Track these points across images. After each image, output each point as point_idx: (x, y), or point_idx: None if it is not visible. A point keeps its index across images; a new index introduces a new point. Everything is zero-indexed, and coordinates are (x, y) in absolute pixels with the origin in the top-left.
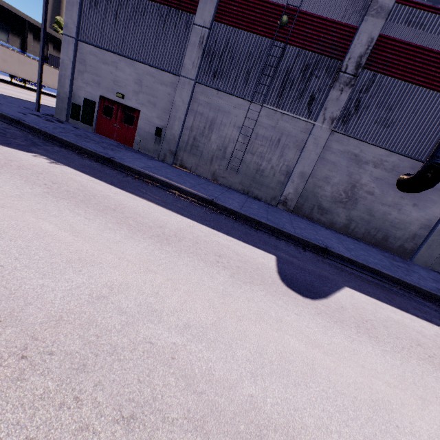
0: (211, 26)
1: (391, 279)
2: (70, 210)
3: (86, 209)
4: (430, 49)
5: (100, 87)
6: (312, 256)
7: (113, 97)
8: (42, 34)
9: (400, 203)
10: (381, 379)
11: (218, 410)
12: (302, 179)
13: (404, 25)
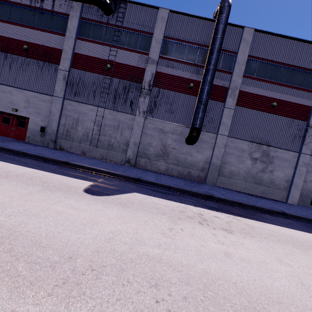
0: (69, 70)
1: (177, 189)
2: None
3: None
4: (180, 76)
5: (0, 106)
6: (126, 183)
7: (9, 111)
8: None
9: (190, 151)
10: (106, 217)
11: None
12: (136, 146)
13: (166, 67)
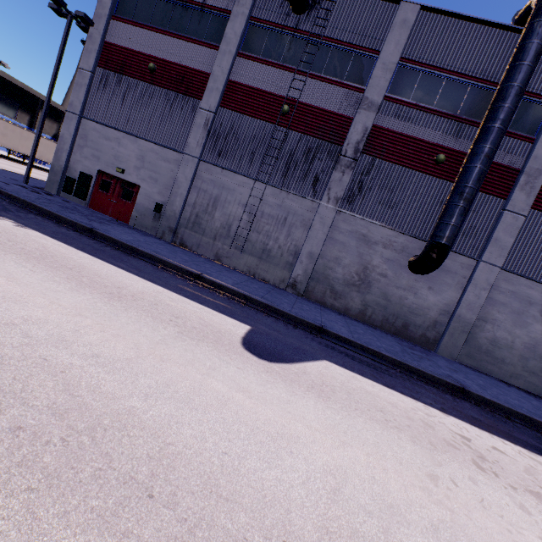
0: (216, 111)
1: (393, 362)
2: (16, 262)
3: (37, 264)
4: (420, 139)
5: (100, 162)
6: (301, 333)
7: (112, 171)
8: (44, 110)
9: (415, 286)
10: (303, 423)
11: (88, 408)
12: (311, 260)
13: (394, 118)
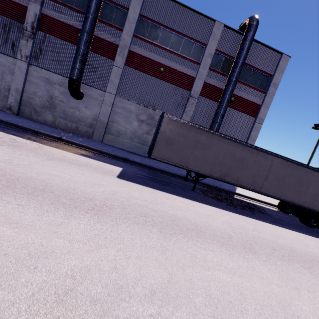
0: None
1: (24, 129)
2: None
3: None
4: (69, 24)
5: None
6: None
7: None
8: None
9: (79, 106)
10: None
11: None
12: (18, 93)
13: (53, 11)
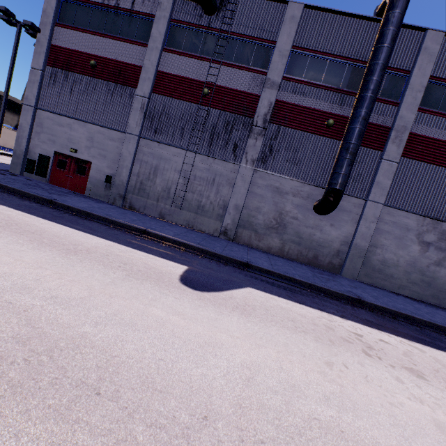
0: (150, 96)
1: (305, 285)
2: None
3: (3, 231)
4: (313, 108)
5: (55, 144)
6: (231, 269)
7: (67, 152)
8: (3, 104)
9: (320, 224)
10: (227, 334)
11: (47, 336)
12: (237, 211)
13: (292, 94)
